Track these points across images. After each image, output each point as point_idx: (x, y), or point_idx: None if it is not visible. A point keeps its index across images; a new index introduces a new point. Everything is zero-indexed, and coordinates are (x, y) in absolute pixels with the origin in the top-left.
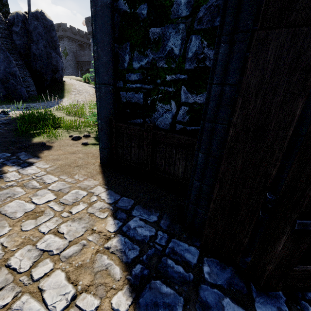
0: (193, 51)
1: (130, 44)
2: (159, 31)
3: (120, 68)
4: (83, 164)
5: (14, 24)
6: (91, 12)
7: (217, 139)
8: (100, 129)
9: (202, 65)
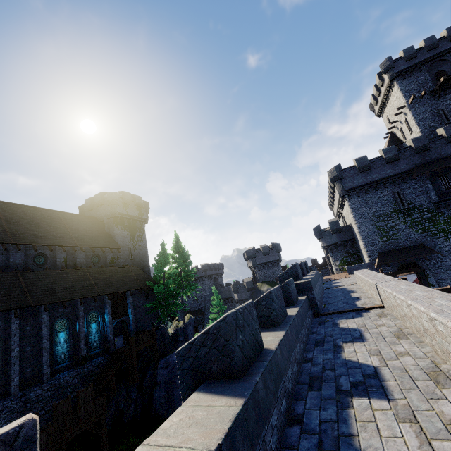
0: None
1: None
2: None
3: None
4: None
5: (179, 336)
6: None
7: None
8: None
9: None
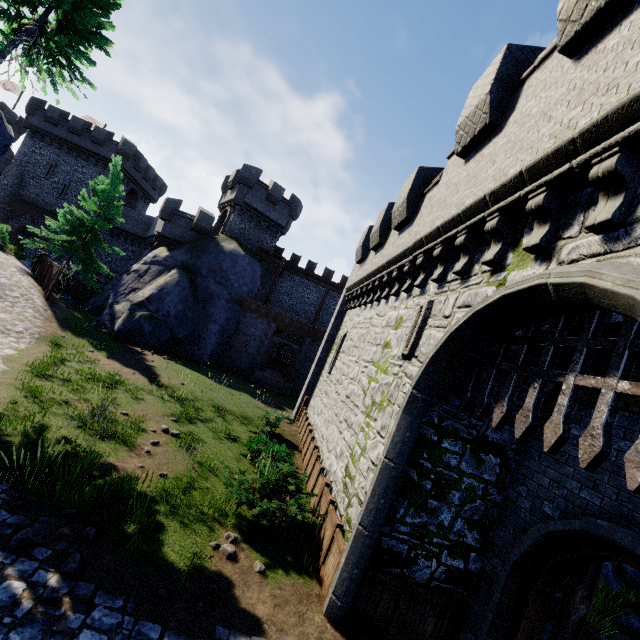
0: (458, 528)
1: (408, 502)
2: (436, 504)
3: (392, 516)
4: (317, 631)
5: None
6: (391, 474)
7: (503, 632)
8: (353, 580)
9: (461, 539)
